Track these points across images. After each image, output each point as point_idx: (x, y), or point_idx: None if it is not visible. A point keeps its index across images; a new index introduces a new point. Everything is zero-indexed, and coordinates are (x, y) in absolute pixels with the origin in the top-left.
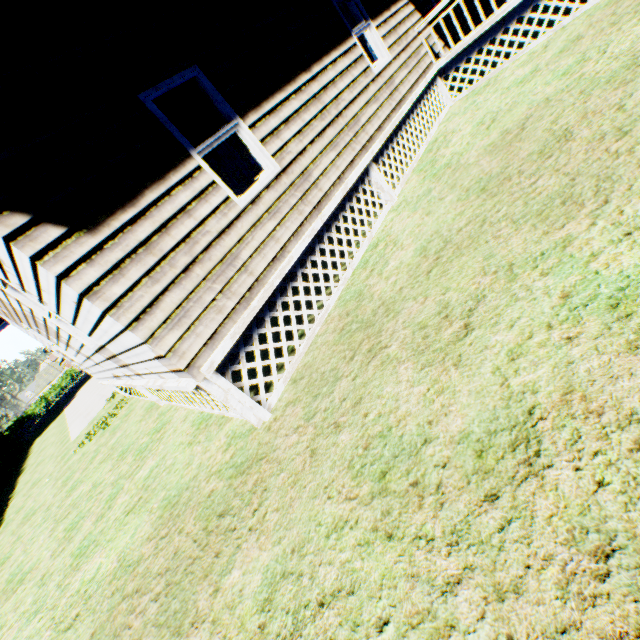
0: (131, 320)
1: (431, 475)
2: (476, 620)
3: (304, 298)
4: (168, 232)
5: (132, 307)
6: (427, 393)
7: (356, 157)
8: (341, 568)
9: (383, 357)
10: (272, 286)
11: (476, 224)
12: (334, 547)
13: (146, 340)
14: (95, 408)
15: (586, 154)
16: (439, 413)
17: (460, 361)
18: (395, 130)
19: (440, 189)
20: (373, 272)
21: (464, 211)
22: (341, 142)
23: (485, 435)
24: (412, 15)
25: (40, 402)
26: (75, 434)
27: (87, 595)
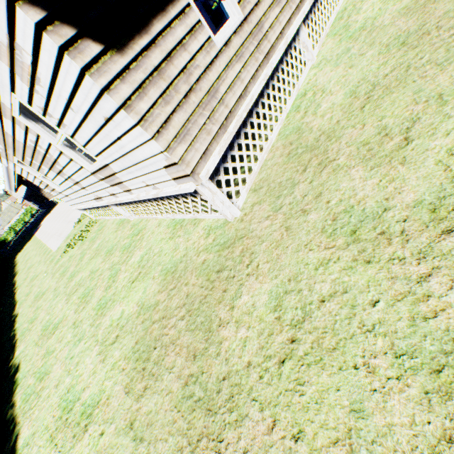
0: (154, 132)
1: (394, 227)
2: (446, 290)
3: (257, 132)
4: (172, 62)
5: (154, 122)
6: (380, 183)
7: (292, 16)
8: (333, 283)
9: (333, 167)
10: (241, 118)
11: (401, 70)
12: (323, 273)
13: (165, 149)
14: (65, 230)
15: None
16: (393, 193)
17: (405, 161)
18: None
19: (359, 47)
20: (307, 113)
21: (387, 61)
22: None
23: (436, 200)
24: None
25: (10, 231)
26: (55, 247)
27: (120, 326)
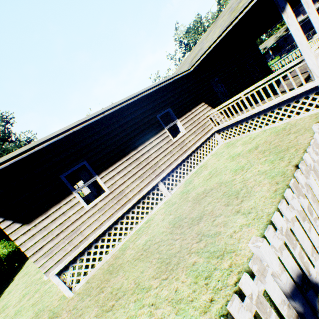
0: (31, 254)
1: None
2: None
3: (106, 243)
4: (55, 222)
5: (33, 249)
6: None
7: (151, 180)
8: None
9: (99, 297)
10: (89, 241)
11: (157, 245)
12: None
13: (34, 261)
14: None
15: (190, 239)
16: None
17: None
18: (180, 162)
19: (175, 206)
20: (135, 239)
21: (164, 232)
22: (145, 175)
23: None
24: (205, 109)
25: None
26: None
27: None
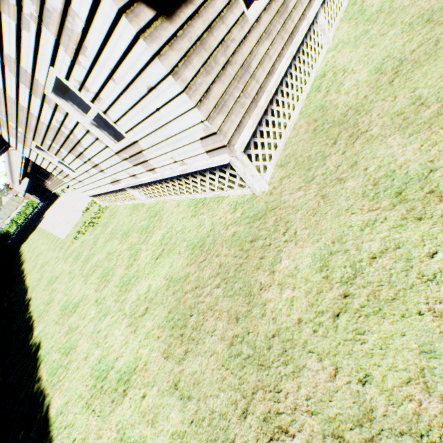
0: (197, 101)
1: None
2: None
3: (281, 110)
4: (212, 33)
5: (197, 91)
6: (421, 147)
7: None
8: (382, 240)
9: (367, 137)
10: (271, 93)
11: (429, 45)
12: (370, 233)
13: (206, 118)
14: (73, 218)
15: None
16: (438, 155)
17: None
18: None
19: (378, 28)
20: (329, 92)
21: (412, 38)
22: None
23: None
24: None
25: (12, 224)
26: (63, 235)
27: (148, 299)
